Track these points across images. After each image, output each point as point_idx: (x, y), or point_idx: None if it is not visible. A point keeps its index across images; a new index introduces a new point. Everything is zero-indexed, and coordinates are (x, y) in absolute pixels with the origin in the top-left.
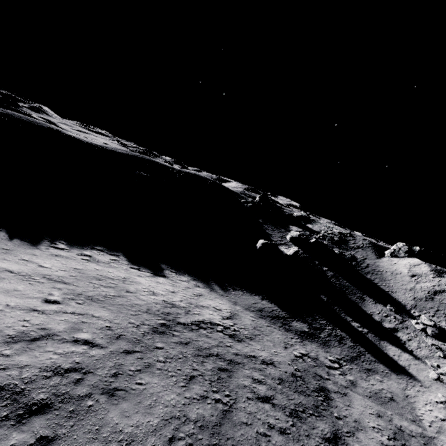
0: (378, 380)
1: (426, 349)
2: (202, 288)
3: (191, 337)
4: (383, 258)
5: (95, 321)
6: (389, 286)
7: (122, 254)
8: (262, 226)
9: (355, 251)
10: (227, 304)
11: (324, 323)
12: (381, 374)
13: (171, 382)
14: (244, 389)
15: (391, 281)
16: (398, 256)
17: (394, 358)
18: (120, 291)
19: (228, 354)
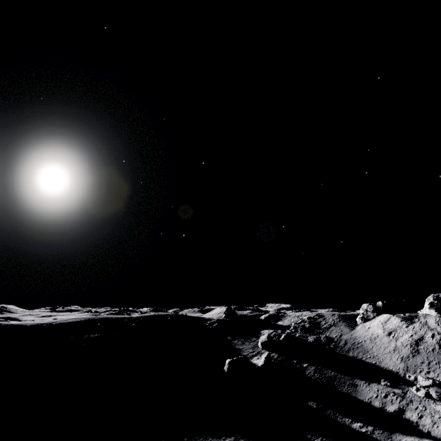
0: None
1: None
2: None
3: None
4: (357, 326)
5: None
6: (374, 356)
7: None
8: (231, 343)
9: (328, 331)
10: None
11: None
12: None
13: None
14: None
15: (374, 349)
16: (369, 319)
17: None
18: None
19: None
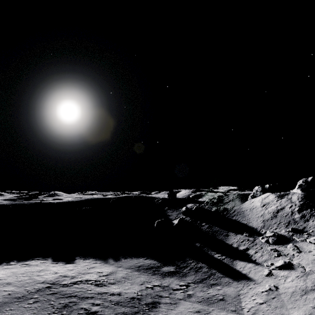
0: (217, 289)
1: (267, 255)
2: (98, 263)
3: (63, 289)
4: (246, 201)
5: (3, 292)
6: (248, 219)
7: (51, 258)
8: (165, 212)
9: (227, 204)
10: (112, 268)
11: (191, 262)
12: (223, 285)
13: (28, 312)
14: (80, 309)
15: (249, 215)
16: (256, 196)
17: (239, 270)
18: (33, 276)
19: (85, 294)
